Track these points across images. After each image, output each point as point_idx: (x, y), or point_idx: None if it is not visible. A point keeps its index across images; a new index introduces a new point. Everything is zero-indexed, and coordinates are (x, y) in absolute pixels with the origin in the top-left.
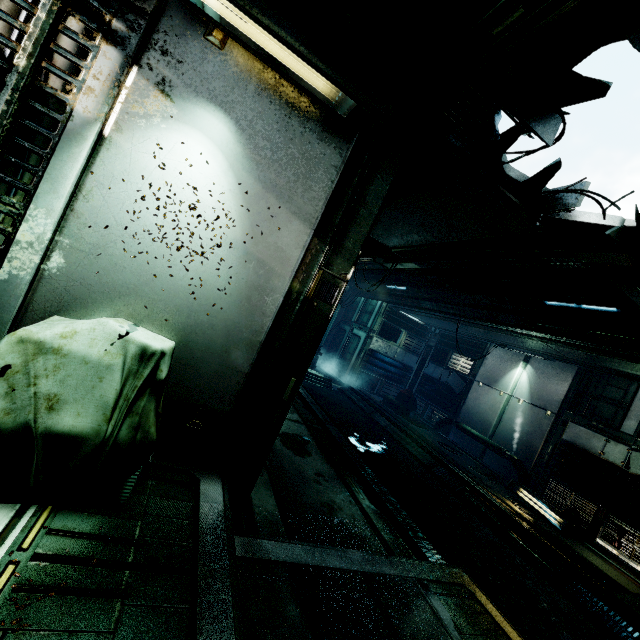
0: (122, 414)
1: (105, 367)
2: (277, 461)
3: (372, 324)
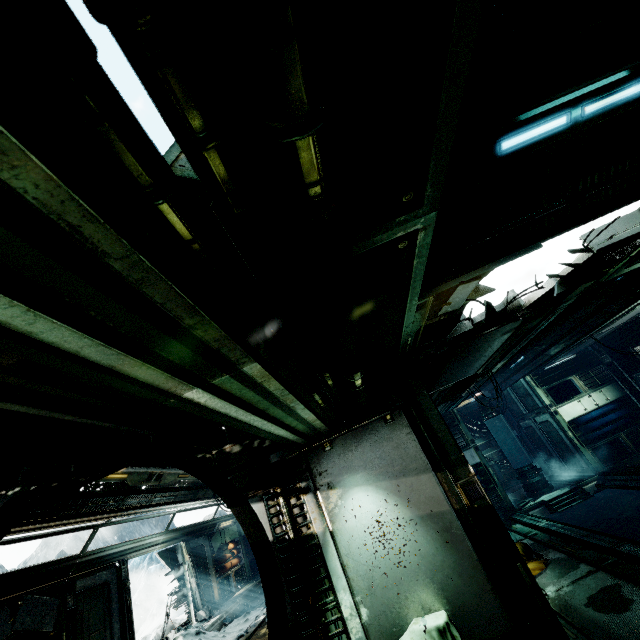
0: None
1: None
2: (609, 636)
3: (540, 402)
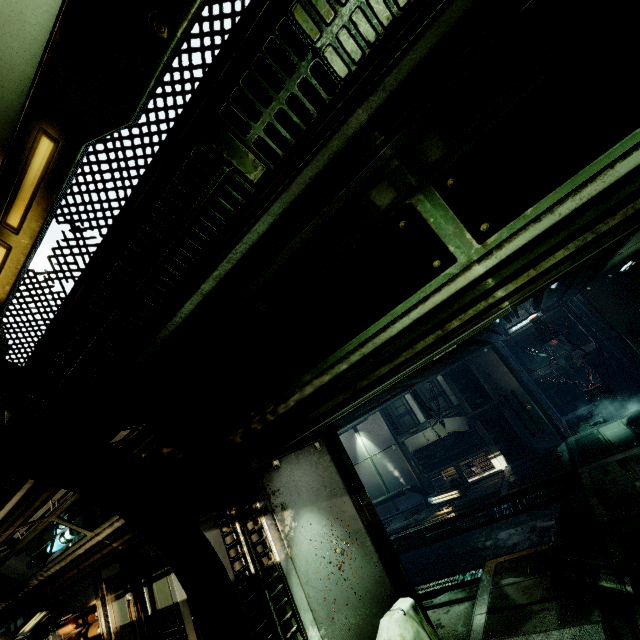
0: (436, 639)
1: (416, 632)
2: None
3: None
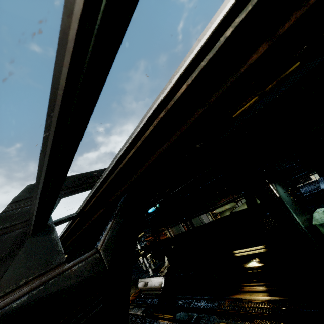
0: None
1: None
2: None
3: None
